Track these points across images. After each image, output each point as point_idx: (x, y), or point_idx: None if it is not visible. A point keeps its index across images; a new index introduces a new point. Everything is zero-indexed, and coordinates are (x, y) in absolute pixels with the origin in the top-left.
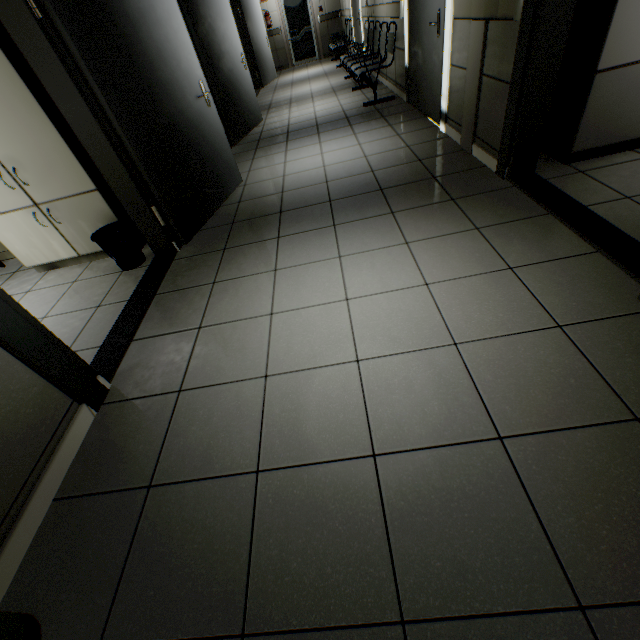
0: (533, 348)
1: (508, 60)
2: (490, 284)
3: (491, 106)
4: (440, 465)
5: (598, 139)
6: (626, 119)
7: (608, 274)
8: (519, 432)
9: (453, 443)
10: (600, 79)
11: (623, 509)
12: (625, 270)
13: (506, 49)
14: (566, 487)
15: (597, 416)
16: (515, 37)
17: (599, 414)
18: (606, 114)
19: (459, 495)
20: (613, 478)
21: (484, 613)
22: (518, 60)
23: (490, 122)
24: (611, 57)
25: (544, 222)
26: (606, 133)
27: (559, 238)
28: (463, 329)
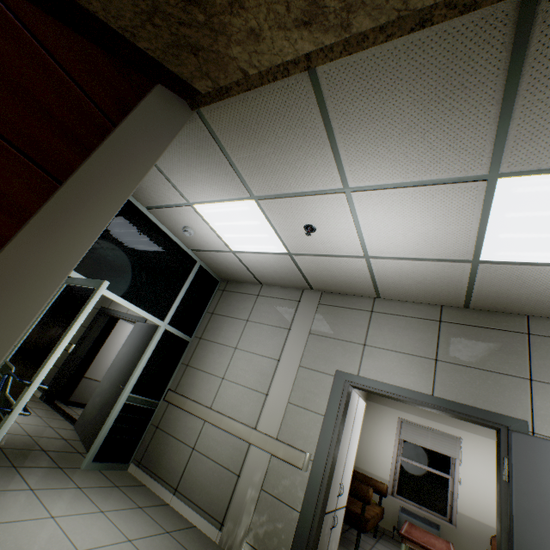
0: (43, 428)
1: (63, 361)
2: (33, 417)
3: (50, 373)
4: (12, 435)
5: (79, 399)
6: (88, 396)
7: (69, 423)
8: (36, 436)
9: (16, 434)
10: (85, 379)
11: (57, 445)
12: (73, 423)
13: (63, 358)
14: (46, 442)
15: (57, 437)
16: (67, 356)
17: (57, 437)
18: (83, 391)
19: (18, 439)
20: (57, 442)
21: (23, 448)
22: (66, 362)
23: (47, 379)
24: (89, 374)
25: (54, 412)
26: (82, 398)
27: (58, 415)
28: (22, 421)
